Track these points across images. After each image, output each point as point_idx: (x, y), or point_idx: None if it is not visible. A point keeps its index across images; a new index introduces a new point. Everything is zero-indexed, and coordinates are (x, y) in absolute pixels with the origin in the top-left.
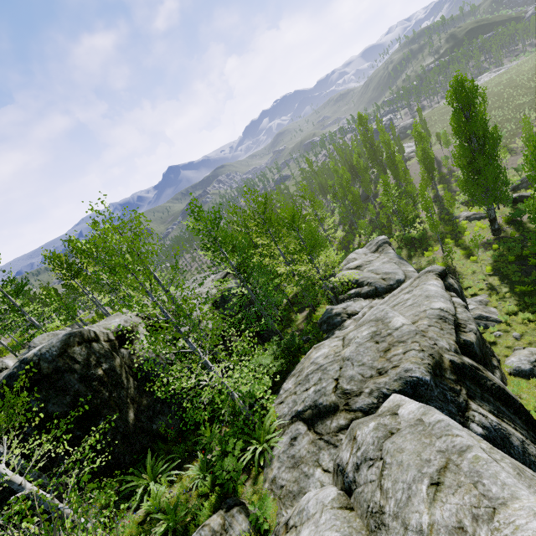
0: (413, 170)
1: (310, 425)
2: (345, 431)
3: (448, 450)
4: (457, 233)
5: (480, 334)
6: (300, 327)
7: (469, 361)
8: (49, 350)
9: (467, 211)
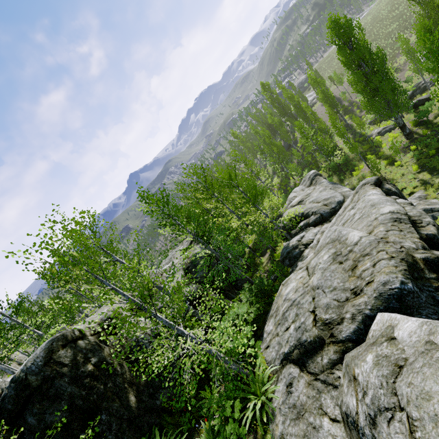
0: (319, 112)
1: (301, 365)
2: (340, 366)
3: None
4: (375, 148)
5: (437, 225)
6: (266, 268)
7: None
8: (34, 362)
9: (377, 128)
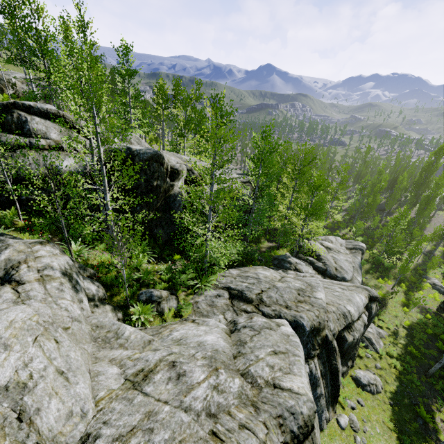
0: (436, 220)
1: (231, 297)
2: (247, 314)
3: (290, 351)
4: (415, 287)
5: (356, 342)
6: (261, 249)
7: (335, 345)
8: (144, 154)
9: (440, 281)
